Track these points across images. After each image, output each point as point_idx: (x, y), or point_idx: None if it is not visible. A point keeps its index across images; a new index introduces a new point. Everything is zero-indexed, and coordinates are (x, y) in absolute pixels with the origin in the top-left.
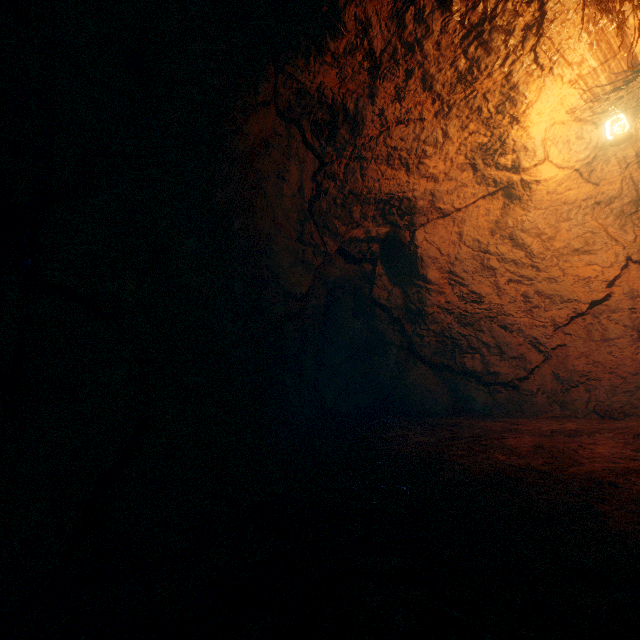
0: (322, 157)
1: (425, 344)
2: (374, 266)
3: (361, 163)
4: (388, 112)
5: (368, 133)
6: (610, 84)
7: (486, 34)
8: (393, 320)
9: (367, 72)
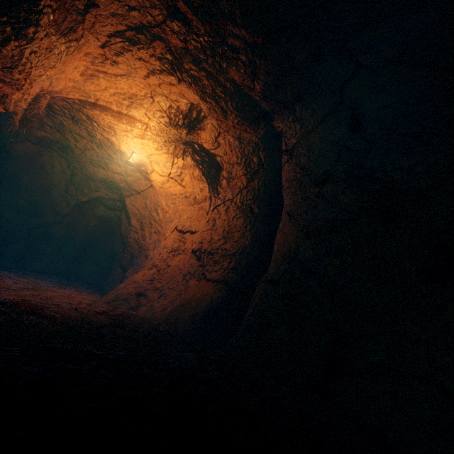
0: (68, 160)
1: (124, 257)
2: (121, 213)
3: (83, 164)
4: (78, 145)
5: (77, 153)
6: (162, 139)
7: (79, 121)
8: (123, 243)
9: (58, 132)
